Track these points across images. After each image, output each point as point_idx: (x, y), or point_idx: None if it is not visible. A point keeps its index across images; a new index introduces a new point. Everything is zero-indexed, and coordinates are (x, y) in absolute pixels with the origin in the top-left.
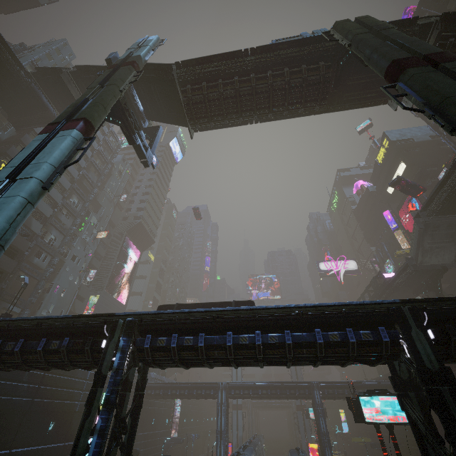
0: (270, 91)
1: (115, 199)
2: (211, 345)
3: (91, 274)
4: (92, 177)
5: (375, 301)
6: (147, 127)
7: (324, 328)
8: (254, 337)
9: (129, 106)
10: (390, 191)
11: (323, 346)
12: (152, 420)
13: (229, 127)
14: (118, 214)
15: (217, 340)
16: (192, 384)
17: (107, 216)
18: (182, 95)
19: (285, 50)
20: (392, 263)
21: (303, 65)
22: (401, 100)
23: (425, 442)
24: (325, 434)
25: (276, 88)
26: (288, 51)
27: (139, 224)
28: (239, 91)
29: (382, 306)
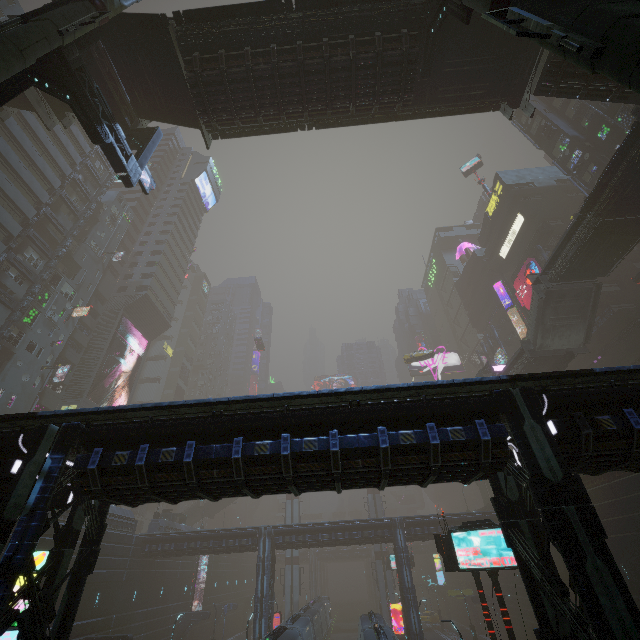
0: (326, 71)
1: (105, 258)
2: (208, 460)
3: (64, 373)
4: (63, 222)
5: (471, 379)
6: (136, 129)
7: (393, 425)
8: (280, 444)
9: (90, 76)
10: (503, 254)
11: (389, 453)
12: (161, 589)
13: (268, 133)
14: (111, 283)
15: (217, 451)
16: (220, 532)
17: (90, 285)
18: (186, 68)
19: (349, 6)
20: (504, 353)
21: (376, 33)
22: (518, 105)
23: (540, 593)
24: (411, 589)
25: (335, 67)
26: (354, 8)
27: (144, 298)
28: (277, 68)
29: (482, 388)
